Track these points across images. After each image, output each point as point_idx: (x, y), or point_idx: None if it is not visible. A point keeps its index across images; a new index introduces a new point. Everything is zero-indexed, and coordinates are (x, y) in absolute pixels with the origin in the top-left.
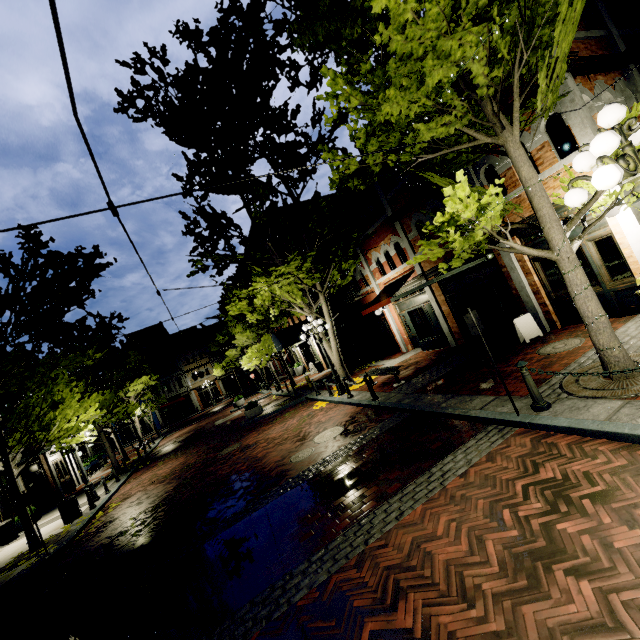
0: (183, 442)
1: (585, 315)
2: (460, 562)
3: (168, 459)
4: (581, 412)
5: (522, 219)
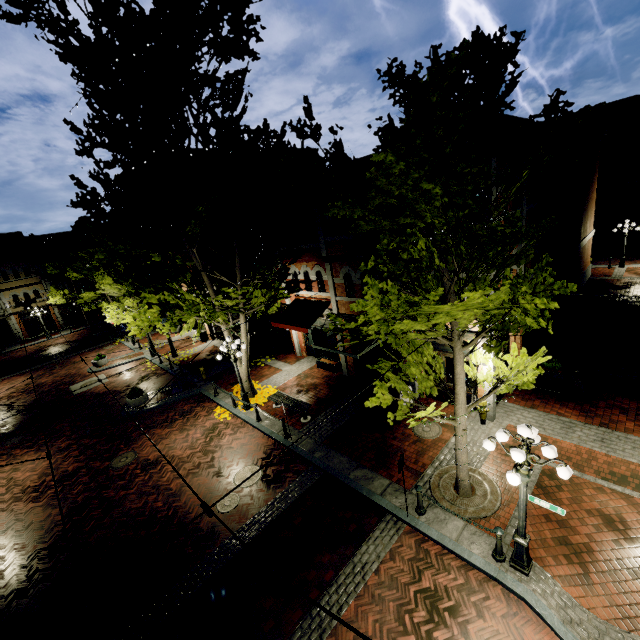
0: (29, 415)
1: (459, 459)
2: None
3: (20, 449)
4: (443, 526)
5: None
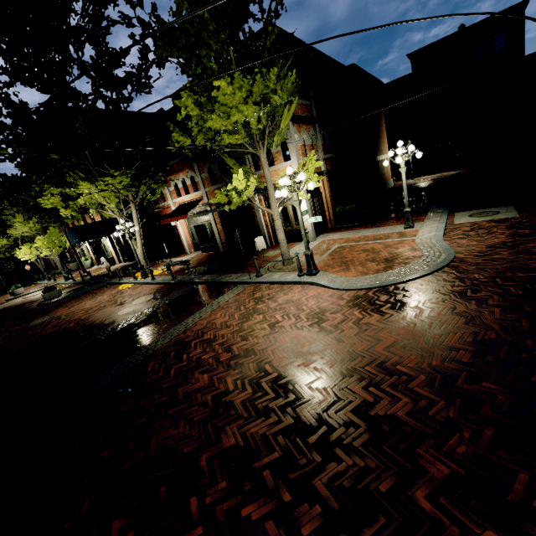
0: None
1: (279, 239)
2: (226, 321)
3: None
4: (272, 276)
5: (265, 186)
